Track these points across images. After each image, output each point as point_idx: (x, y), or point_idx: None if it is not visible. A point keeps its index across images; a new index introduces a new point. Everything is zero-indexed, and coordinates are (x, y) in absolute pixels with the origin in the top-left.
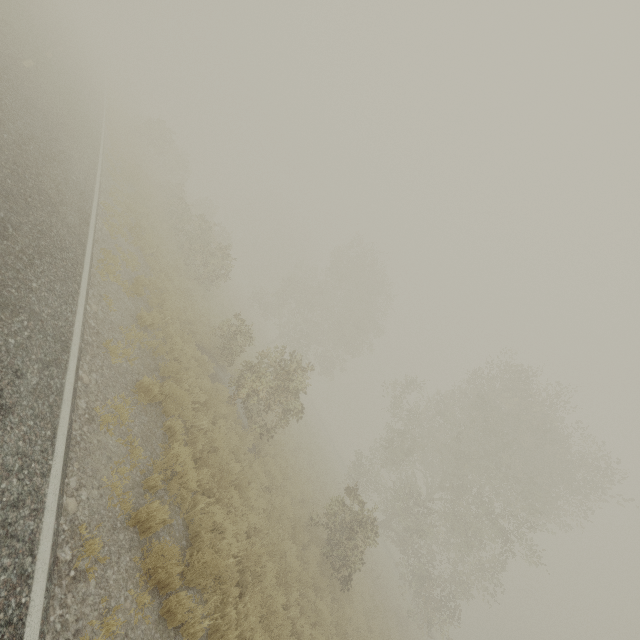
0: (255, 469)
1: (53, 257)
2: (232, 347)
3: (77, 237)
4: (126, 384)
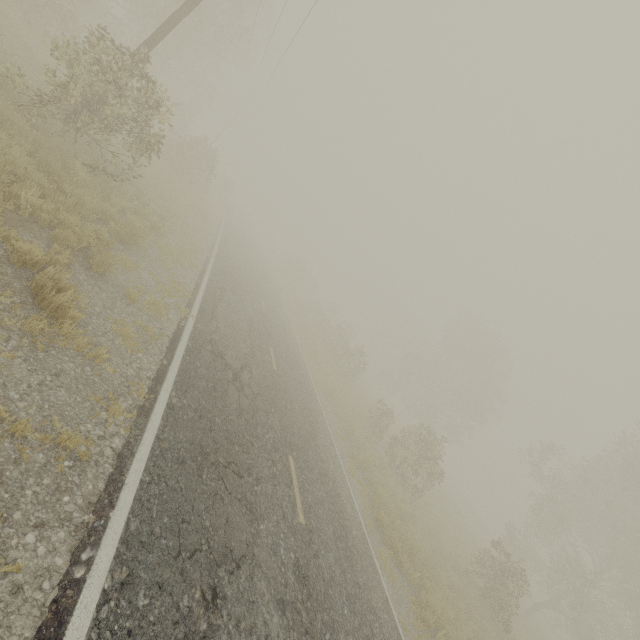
0: (417, 515)
1: (310, 391)
2: (381, 425)
3: (307, 374)
4: (347, 453)
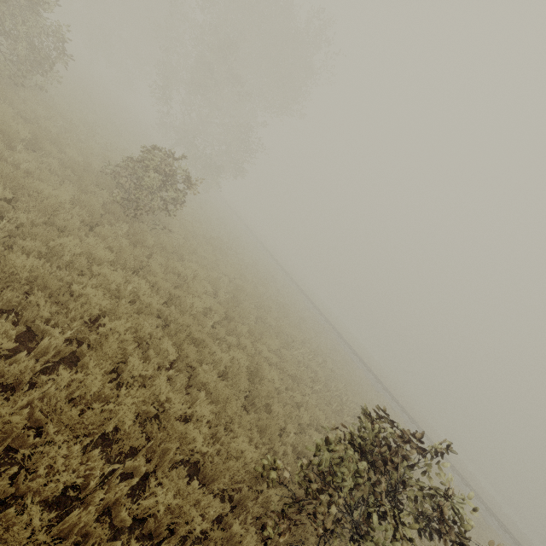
0: None
1: None
2: None
3: None
4: None
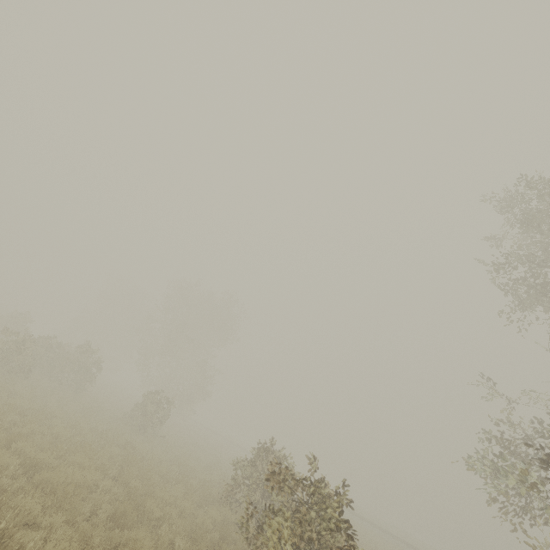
0: None
1: None
2: None
3: None
4: None
